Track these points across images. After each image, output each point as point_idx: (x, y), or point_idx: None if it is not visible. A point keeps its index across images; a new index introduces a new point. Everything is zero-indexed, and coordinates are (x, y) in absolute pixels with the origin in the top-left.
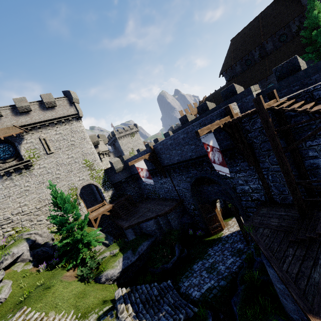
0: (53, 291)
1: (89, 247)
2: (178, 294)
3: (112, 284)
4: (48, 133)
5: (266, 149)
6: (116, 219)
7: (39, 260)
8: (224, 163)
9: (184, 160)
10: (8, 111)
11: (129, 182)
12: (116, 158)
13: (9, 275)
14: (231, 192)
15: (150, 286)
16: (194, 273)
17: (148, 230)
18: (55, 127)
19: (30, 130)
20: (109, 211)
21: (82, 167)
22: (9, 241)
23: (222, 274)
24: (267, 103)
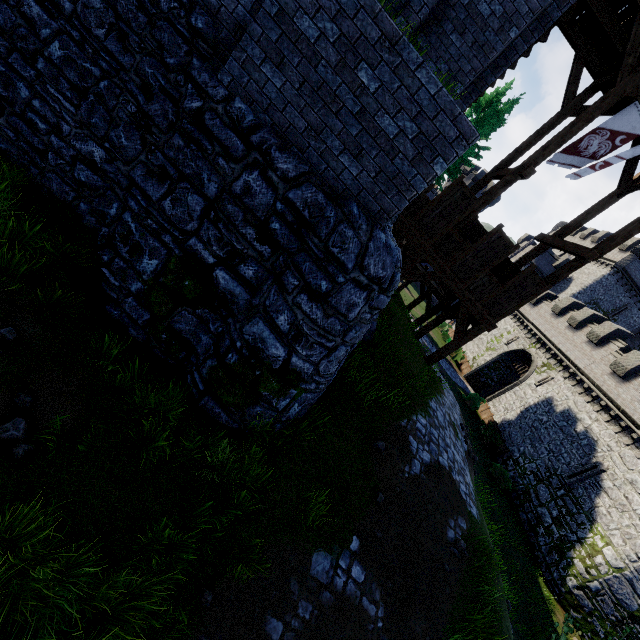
0: None
1: None
2: None
3: None
4: None
5: None
6: None
7: None
8: None
9: None
10: None
11: None
12: None
13: None
14: None
15: None
16: None
17: None
18: None
19: None
20: None
21: None
22: None
23: None
24: None
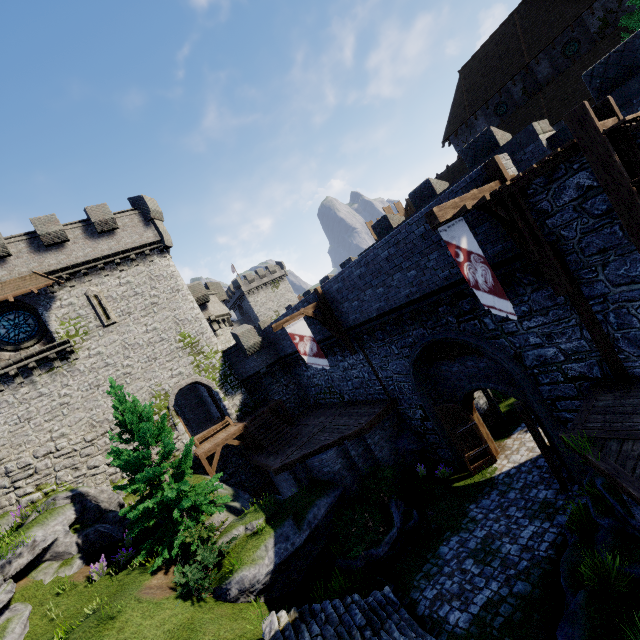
0: (120, 625)
1: (199, 518)
2: (414, 621)
3: (255, 601)
4: (104, 283)
5: (595, 250)
6: (254, 454)
7: (93, 553)
8: (499, 289)
9: (393, 307)
10: (21, 245)
11: (275, 374)
12: (244, 325)
13: (25, 592)
14: (513, 367)
15: (343, 602)
16: (445, 565)
17: (325, 472)
18: (117, 271)
19: (67, 280)
20: (238, 439)
21: (175, 349)
22: (28, 515)
23: (515, 565)
24: (600, 122)
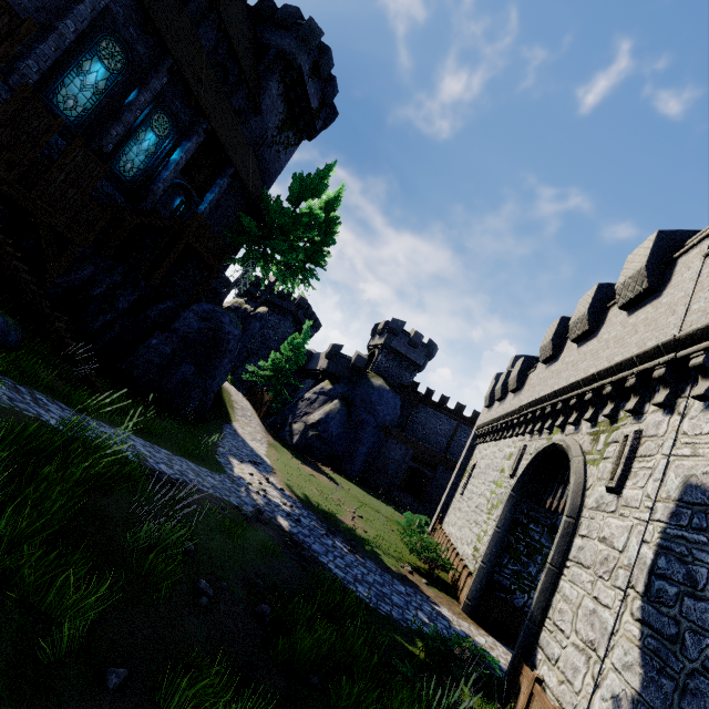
0: None
1: None
2: None
3: None
4: None
5: None
6: None
7: None
8: None
9: None
10: None
11: None
12: None
13: None
14: None
15: None
16: None
17: None
18: None
19: None
20: None
21: None
22: None
23: None
24: None
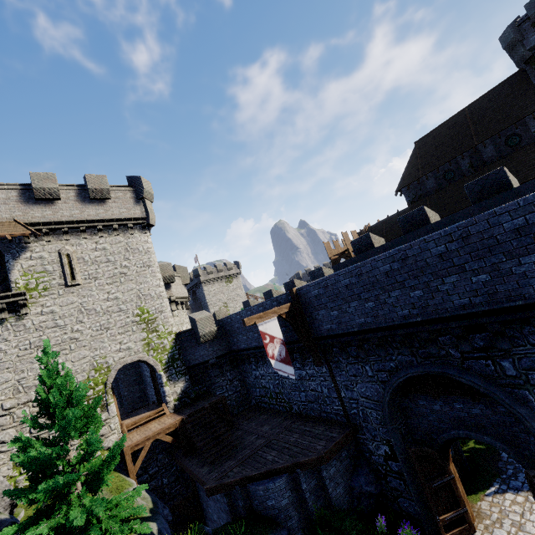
0: None
1: None
2: None
3: None
4: (80, 244)
5: None
6: (184, 456)
7: None
8: None
9: (382, 325)
10: (13, 193)
11: (222, 366)
12: (204, 311)
13: None
14: None
15: None
16: None
17: (268, 506)
18: (97, 236)
19: (45, 234)
20: (170, 433)
21: (130, 323)
22: None
23: None
24: None
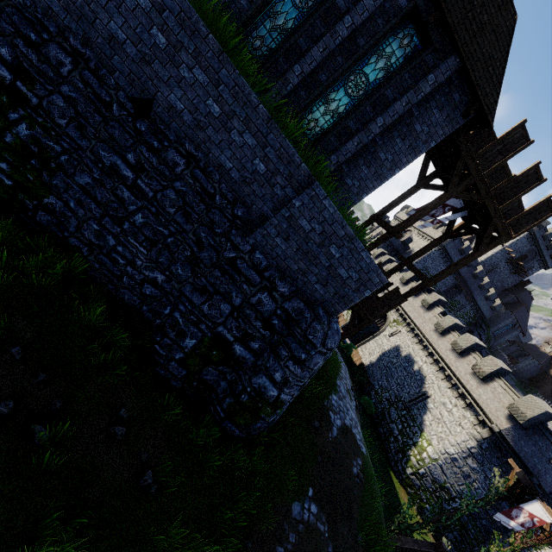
0: None
1: None
2: None
3: None
4: None
5: None
6: None
7: None
8: None
9: None
10: None
11: None
12: None
13: None
14: None
15: None
16: None
17: None
18: None
19: None
20: None
21: None
22: None
23: None
24: None
